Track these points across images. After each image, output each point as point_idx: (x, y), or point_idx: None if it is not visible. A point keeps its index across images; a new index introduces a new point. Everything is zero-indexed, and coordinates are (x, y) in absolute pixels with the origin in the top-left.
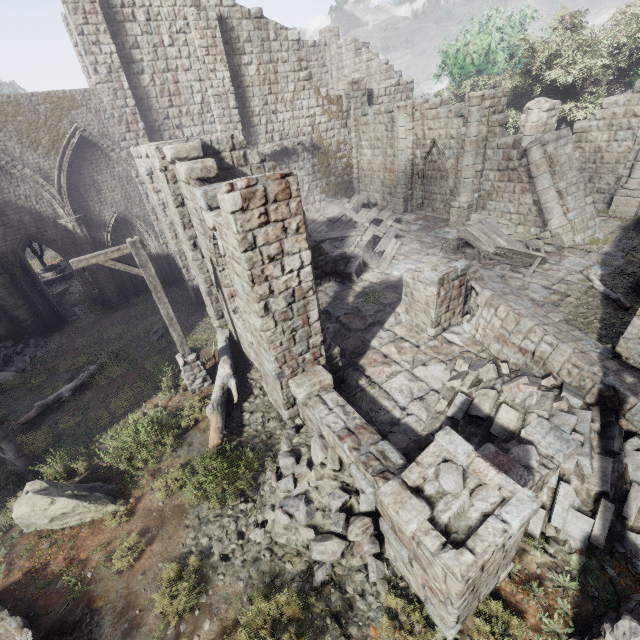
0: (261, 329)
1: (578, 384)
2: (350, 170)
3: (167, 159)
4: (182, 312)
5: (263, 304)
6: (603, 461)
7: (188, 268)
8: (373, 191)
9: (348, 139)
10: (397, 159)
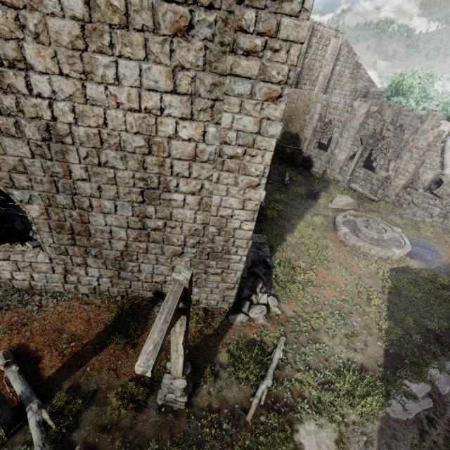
0: (413, 168)
1: None
2: None
3: (370, 110)
4: (294, 166)
5: (419, 161)
6: None
7: (307, 148)
8: None
9: None
10: None
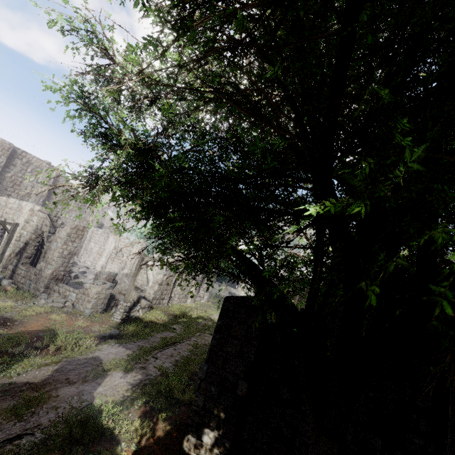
0: (58, 256)
1: (134, 299)
2: (80, 248)
3: (35, 209)
4: None
5: (63, 250)
6: (131, 305)
7: None
8: (88, 261)
9: (85, 236)
10: (105, 250)
